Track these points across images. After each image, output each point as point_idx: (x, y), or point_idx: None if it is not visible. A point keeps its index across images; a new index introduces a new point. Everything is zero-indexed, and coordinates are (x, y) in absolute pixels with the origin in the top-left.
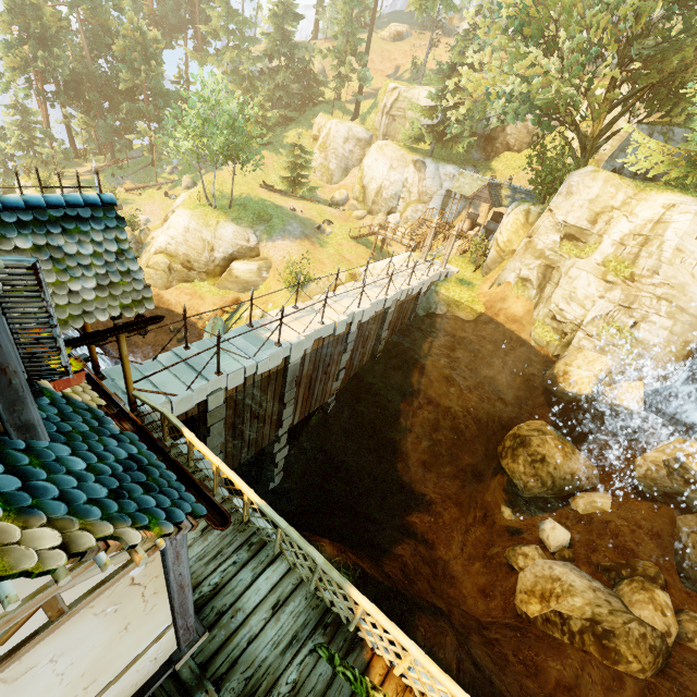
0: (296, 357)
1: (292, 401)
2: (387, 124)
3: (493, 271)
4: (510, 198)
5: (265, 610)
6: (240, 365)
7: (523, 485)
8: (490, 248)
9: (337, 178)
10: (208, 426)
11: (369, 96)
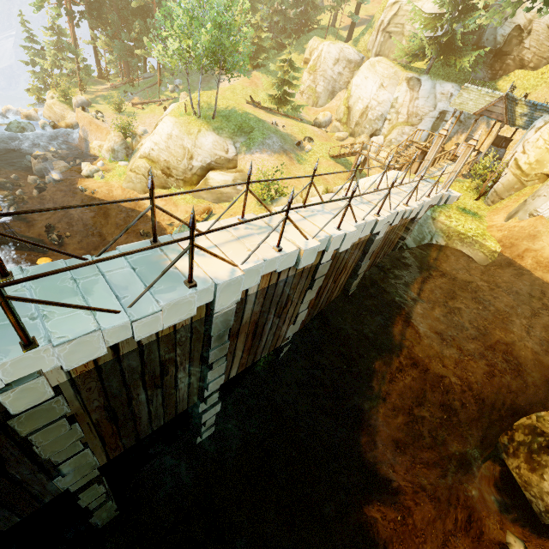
0: (227, 303)
1: (222, 359)
2: (381, 42)
3: (508, 200)
4: (526, 117)
5: None
6: (92, 324)
7: (544, 508)
8: (501, 172)
9: (322, 100)
10: (23, 434)
11: (364, 22)
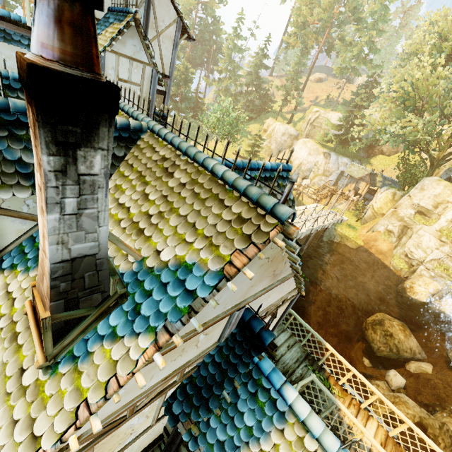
0: None
1: None
2: (309, 129)
3: (369, 223)
4: (381, 182)
5: (285, 347)
6: None
7: (377, 348)
8: (367, 210)
9: (274, 153)
10: None
11: (298, 111)
